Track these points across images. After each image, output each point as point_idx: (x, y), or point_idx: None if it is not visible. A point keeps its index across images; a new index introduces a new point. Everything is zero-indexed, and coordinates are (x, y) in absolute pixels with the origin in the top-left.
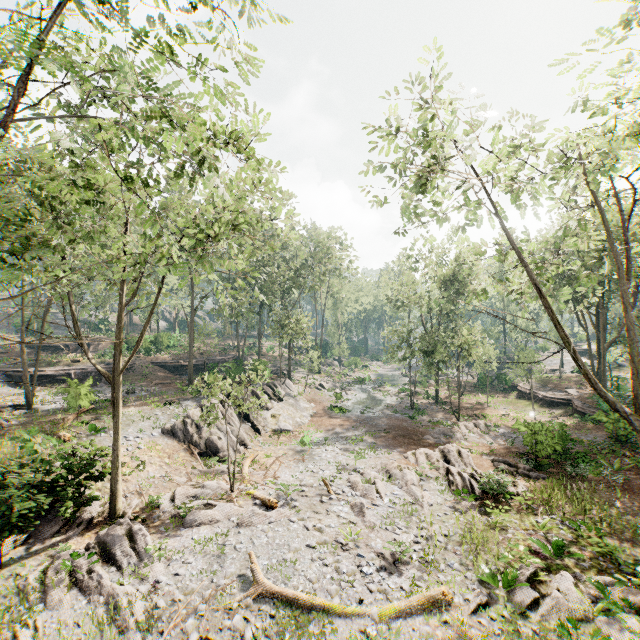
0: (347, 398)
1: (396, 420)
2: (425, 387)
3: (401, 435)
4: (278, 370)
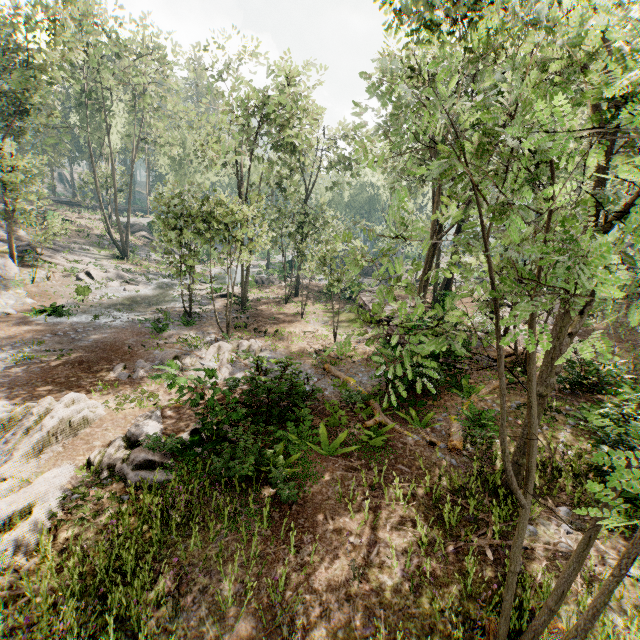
0: (112, 295)
1: (129, 333)
2: (260, 289)
3: (81, 361)
4: (28, 246)
